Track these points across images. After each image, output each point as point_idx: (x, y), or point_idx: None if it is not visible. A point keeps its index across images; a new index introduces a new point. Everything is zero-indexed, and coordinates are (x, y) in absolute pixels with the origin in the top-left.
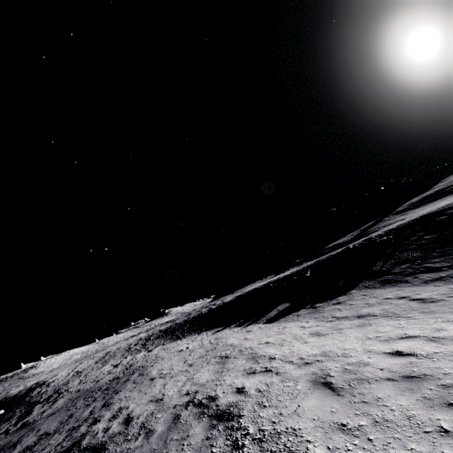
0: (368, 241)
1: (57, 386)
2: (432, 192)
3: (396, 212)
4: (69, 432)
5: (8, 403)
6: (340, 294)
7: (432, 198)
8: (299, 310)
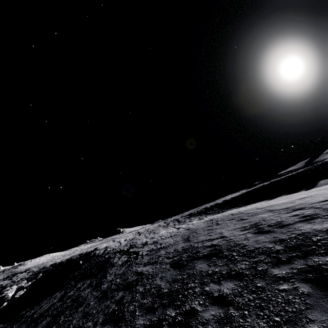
0: None
1: (124, 245)
2: None
3: None
4: (298, 210)
5: (72, 261)
6: None
7: None
8: None
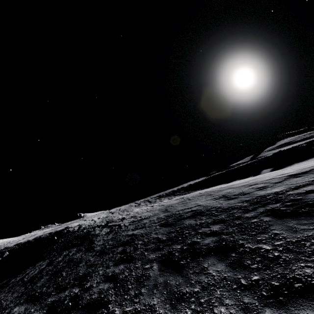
0: (292, 147)
1: (100, 221)
2: (281, 143)
3: (267, 151)
4: (253, 185)
5: (43, 239)
6: (312, 157)
7: (287, 144)
8: (291, 165)
